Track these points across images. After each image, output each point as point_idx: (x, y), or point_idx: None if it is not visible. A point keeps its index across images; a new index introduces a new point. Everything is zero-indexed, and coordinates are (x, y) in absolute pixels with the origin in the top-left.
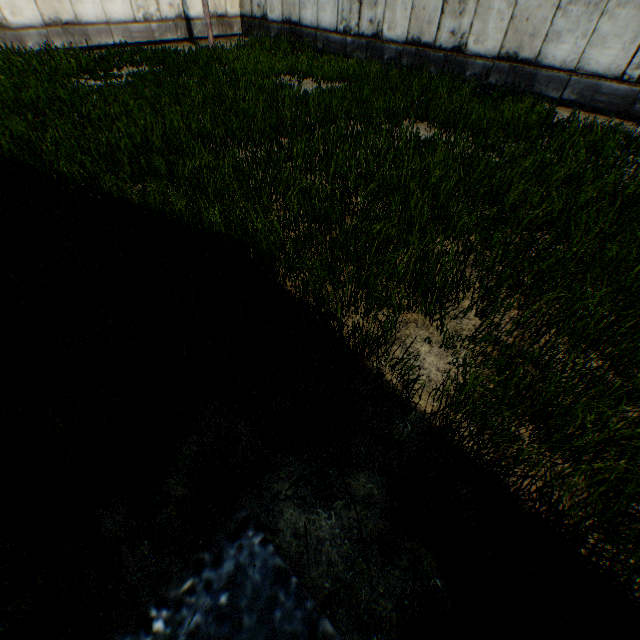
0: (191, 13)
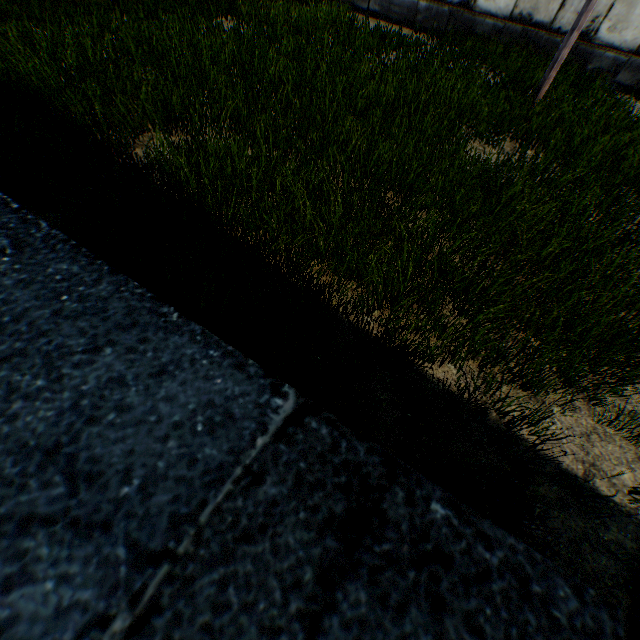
0: None
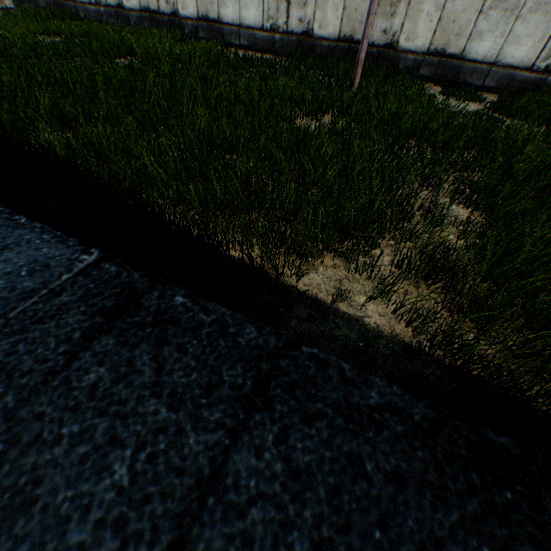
0: None
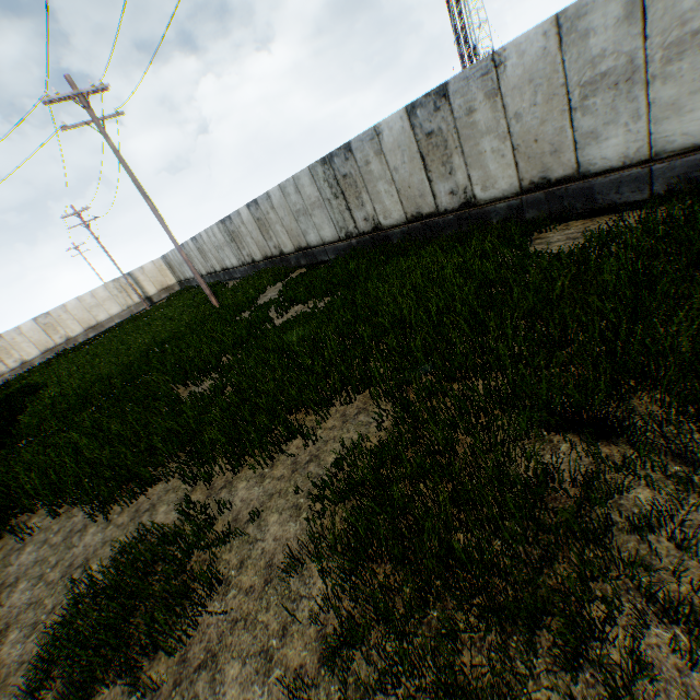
0: (150, 294)
